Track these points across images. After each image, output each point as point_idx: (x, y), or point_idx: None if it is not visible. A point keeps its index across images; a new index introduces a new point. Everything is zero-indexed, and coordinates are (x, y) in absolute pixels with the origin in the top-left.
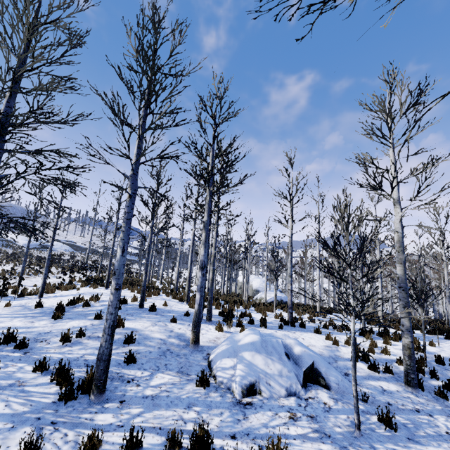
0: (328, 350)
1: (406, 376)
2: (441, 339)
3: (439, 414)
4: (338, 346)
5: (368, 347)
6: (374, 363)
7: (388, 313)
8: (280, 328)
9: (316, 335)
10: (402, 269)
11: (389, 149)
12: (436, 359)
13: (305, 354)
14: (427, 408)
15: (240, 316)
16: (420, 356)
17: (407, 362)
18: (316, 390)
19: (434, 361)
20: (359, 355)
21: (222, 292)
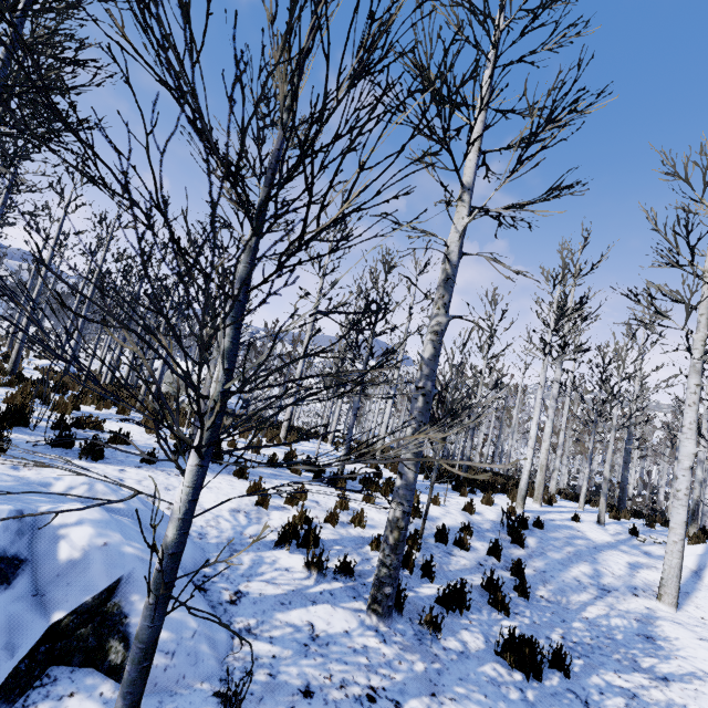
0: (232, 521)
1: (376, 591)
2: (448, 490)
3: (416, 694)
4: (266, 511)
5: (332, 510)
6: (320, 556)
7: (392, 447)
8: (148, 461)
9: (235, 480)
10: (435, 347)
11: (486, 70)
12: (437, 534)
13: (96, 558)
14: (397, 677)
15: (57, 424)
16: (414, 530)
17: (386, 559)
18: (60, 701)
19: (433, 535)
20: (298, 534)
21: (103, 379)
